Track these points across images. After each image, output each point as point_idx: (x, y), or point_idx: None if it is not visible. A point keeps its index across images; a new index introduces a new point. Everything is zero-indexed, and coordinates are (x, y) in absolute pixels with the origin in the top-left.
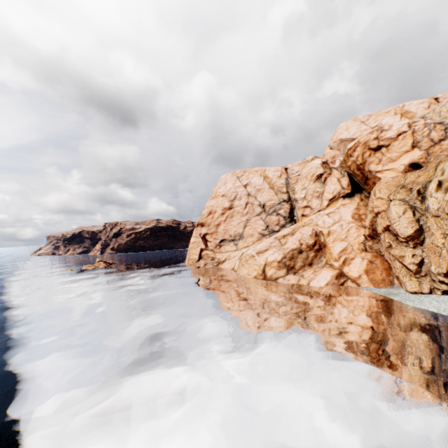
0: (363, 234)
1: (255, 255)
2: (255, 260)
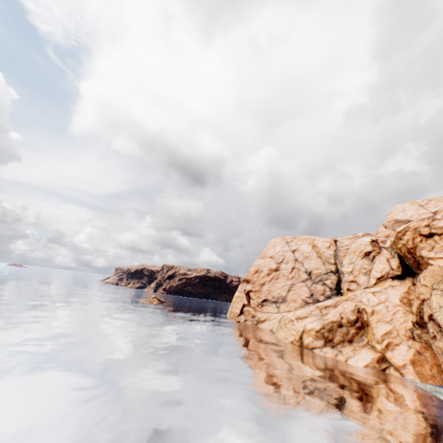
0: (411, 320)
1: (294, 320)
2: (294, 325)
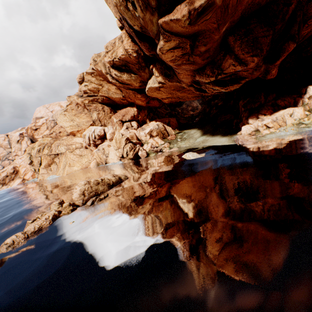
0: None
1: None
2: None
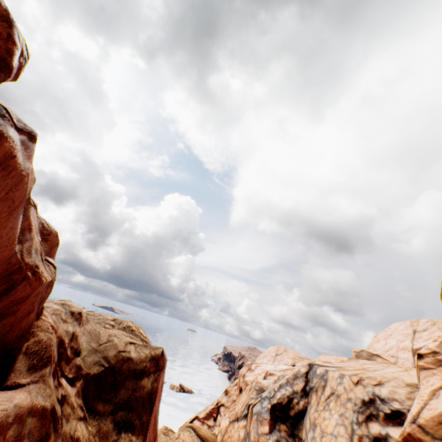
0: None
1: None
2: None
